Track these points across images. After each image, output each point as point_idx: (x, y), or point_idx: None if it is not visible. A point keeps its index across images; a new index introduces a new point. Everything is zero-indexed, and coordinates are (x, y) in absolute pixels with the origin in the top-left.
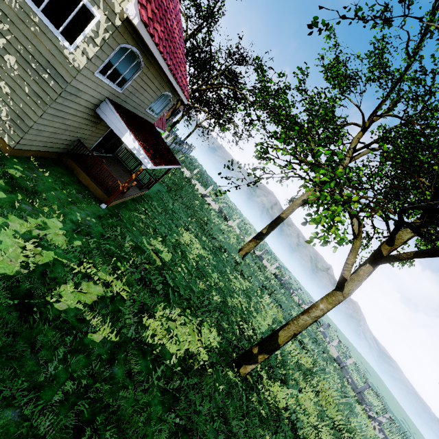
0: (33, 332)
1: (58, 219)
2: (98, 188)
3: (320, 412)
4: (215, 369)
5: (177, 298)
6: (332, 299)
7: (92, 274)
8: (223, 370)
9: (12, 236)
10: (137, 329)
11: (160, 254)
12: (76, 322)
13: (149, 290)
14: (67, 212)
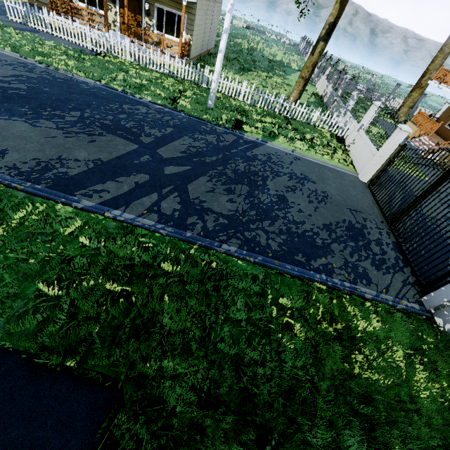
0: None
1: None
2: None
3: None
4: None
5: None
6: None
7: None
8: None
9: None
10: None
11: None
12: None
13: None
14: None
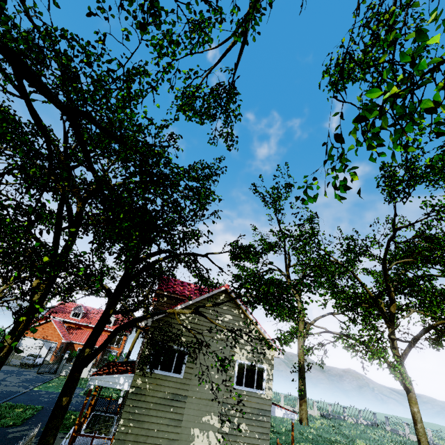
0: None
1: None
2: None
3: None
4: None
5: None
6: (413, 400)
7: None
8: None
9: None
10: None
11: None
12: None
13: None
14: None
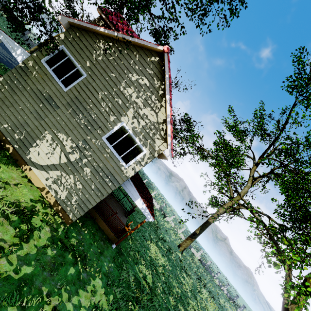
0: None
1: (98, 277)
2: (110, 231)
3: None
4: None
5: None
6: None
7: None
8: None
9: None
10: None
11: (146, 278)
12: None
13: None
14: (100, 265)
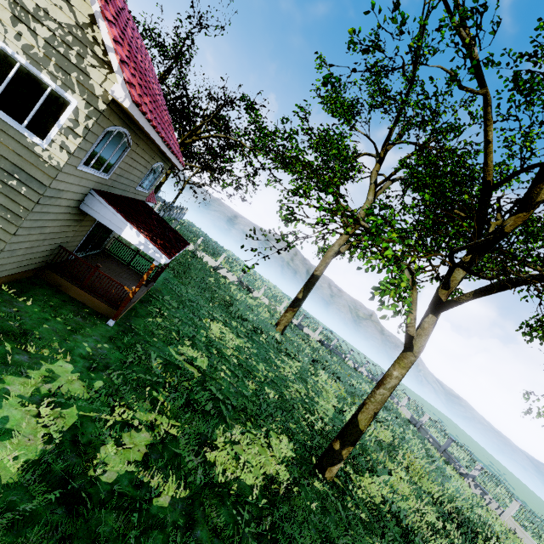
0: (90, 525)
1: (65, 360)
2: (98, 301)
3: (417, 490)
4: (299, 485)
5: (232, 413)
6: (404, 362)
7: (130, 420)
8: (309, 482)
9: (18, 406)
10: (205, 471)
11: (195, 362)
12: (134, 491)
13: (201, 415)
14: (72, 346)
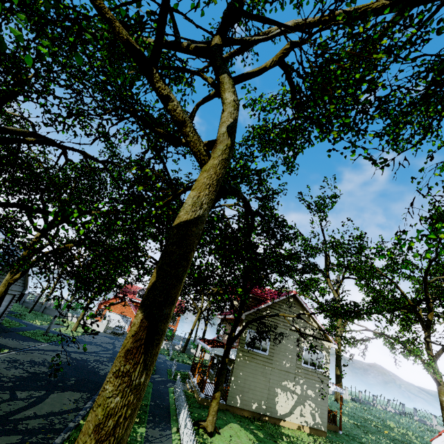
0: None
1: None
2: (329, 424)
3: None
4: None
5: None
6: (442, 391)
7: None
8: None
9: None
10: None
11: (368, 439)
12: None
13: None
14: None
